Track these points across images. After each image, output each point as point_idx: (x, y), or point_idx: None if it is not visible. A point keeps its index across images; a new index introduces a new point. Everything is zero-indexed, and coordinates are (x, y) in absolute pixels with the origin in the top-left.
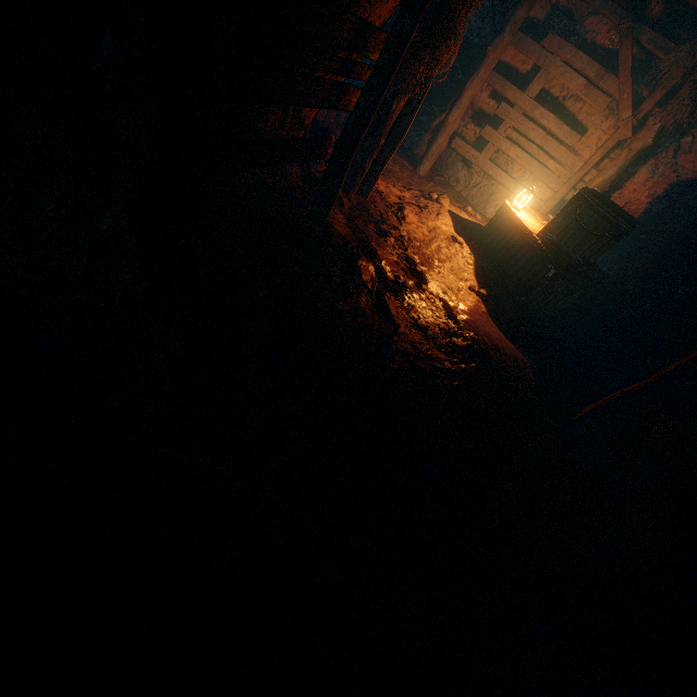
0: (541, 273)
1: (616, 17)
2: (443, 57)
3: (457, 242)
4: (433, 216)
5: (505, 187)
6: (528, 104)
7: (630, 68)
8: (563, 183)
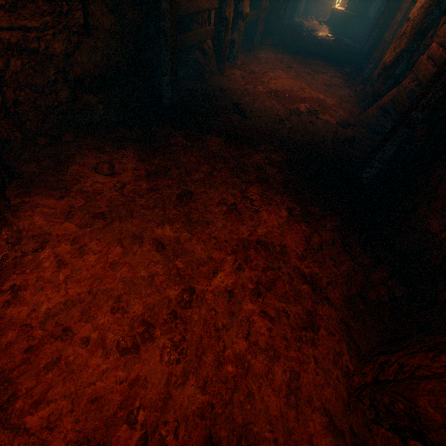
0: (348, 20)
1: None
2: None
3: (321, 24)
4: (311, 21)
5: (331, 6)
6: None
7: None
8: None
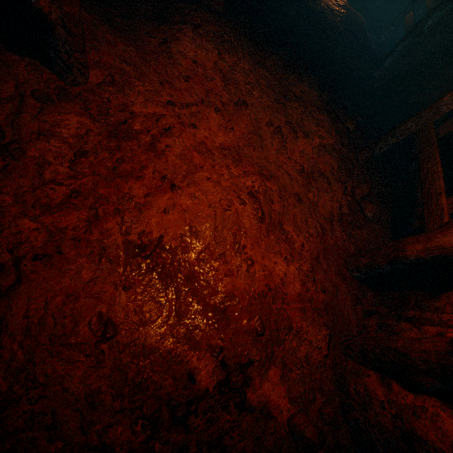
0: None
1: None
2: None
3: None
4: None
5: None
6: None
7: None
8: None
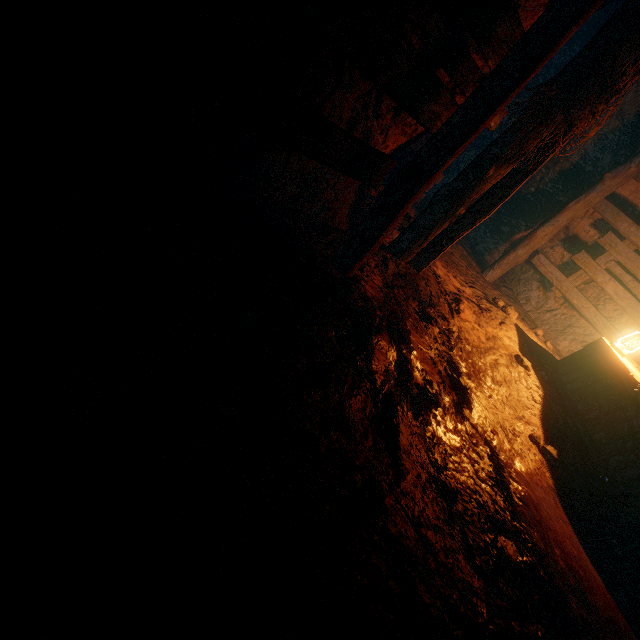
0: None
1: None
2: (583, 121)
3: (523, 364)
4: (496, 323)
5: (591, 323)
6: None
7: None
8: None
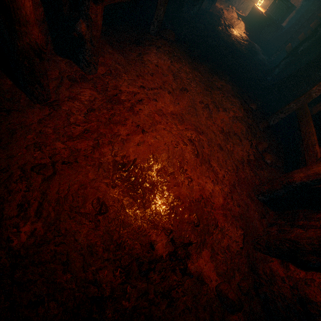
0: (264, 25)
1: None
2: None
3: (239, 20)
4: (231, 12)
5: (253, 2)
6: None
7: None
8: None
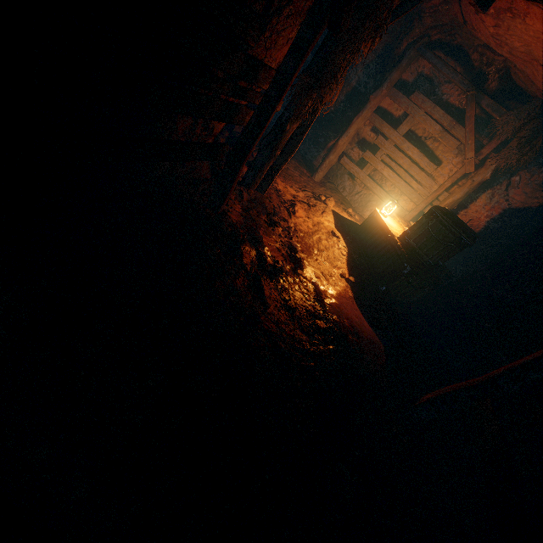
0: (399, 269)
1: (464, 86)
2: (327, 95)
3: (335, 236)
4: (319, 213)
5: (379, 197)
6: (399, 138)
7: (473, 122)
8: (423, 199)
